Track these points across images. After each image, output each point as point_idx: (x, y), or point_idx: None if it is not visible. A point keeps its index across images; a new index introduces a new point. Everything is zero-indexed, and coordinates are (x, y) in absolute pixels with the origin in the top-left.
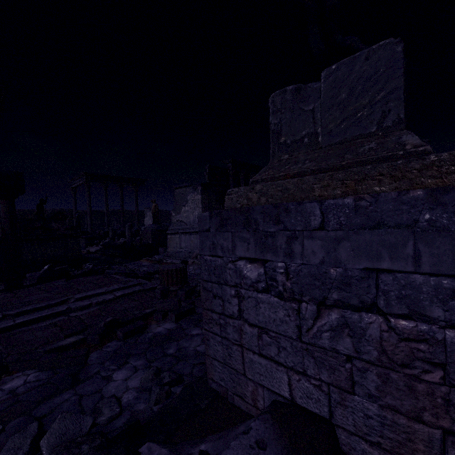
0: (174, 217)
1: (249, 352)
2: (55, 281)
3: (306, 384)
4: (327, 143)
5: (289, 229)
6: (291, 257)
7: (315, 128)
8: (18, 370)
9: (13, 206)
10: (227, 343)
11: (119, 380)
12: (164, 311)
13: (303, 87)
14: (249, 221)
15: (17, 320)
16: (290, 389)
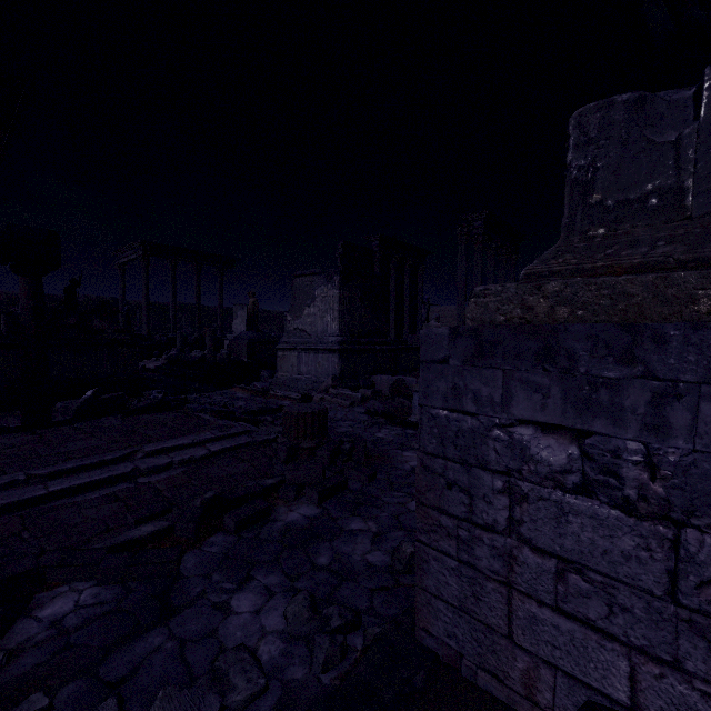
0: (290, 323)
1: (527, 600)
2: (104, 419)
3: (677, 687)
4: (706, 209)
5: (659, 378)
6: (657, 433)
7: (678, 178)
8: (62, 580)
9: (41, 289)
10: (470, 573)
11: (244, 613)
12: (297, 485)
13: (650, 97)
14: (549, 352)
15: (51, 486)
16: (630, 688)
